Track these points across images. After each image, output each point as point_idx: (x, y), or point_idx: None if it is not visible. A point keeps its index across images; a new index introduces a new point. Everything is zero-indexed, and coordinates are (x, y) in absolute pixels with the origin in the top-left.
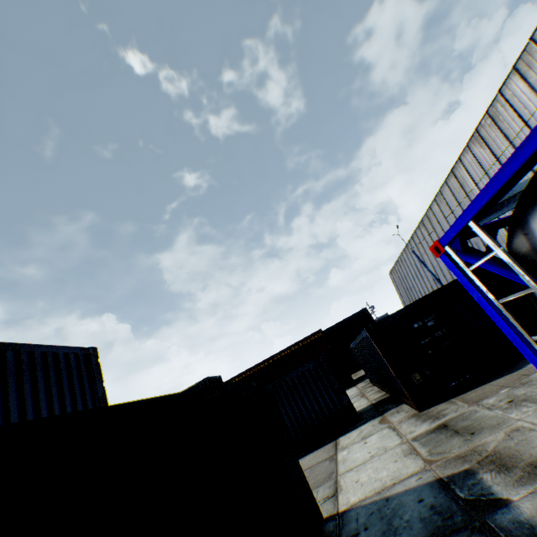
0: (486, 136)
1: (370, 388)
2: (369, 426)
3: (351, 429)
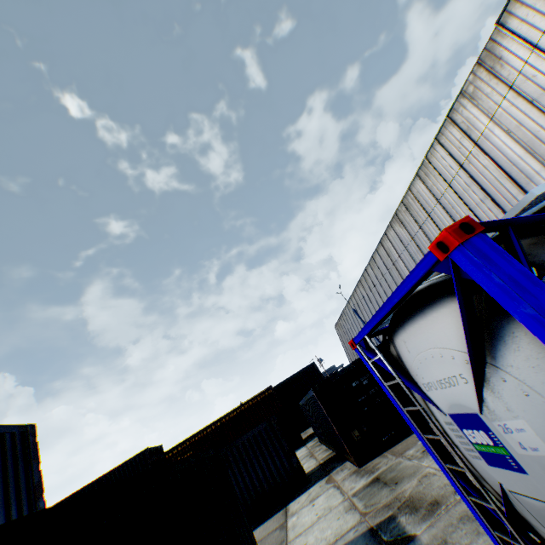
0: (403, 219)
1: (319, 447)
2: (317, 487)
3: (301, 492)
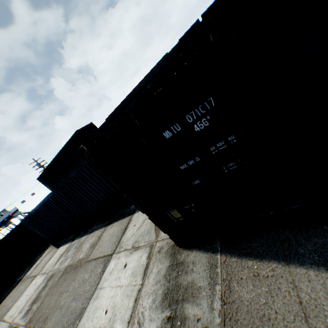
0: None
1: None
2: None
3: None
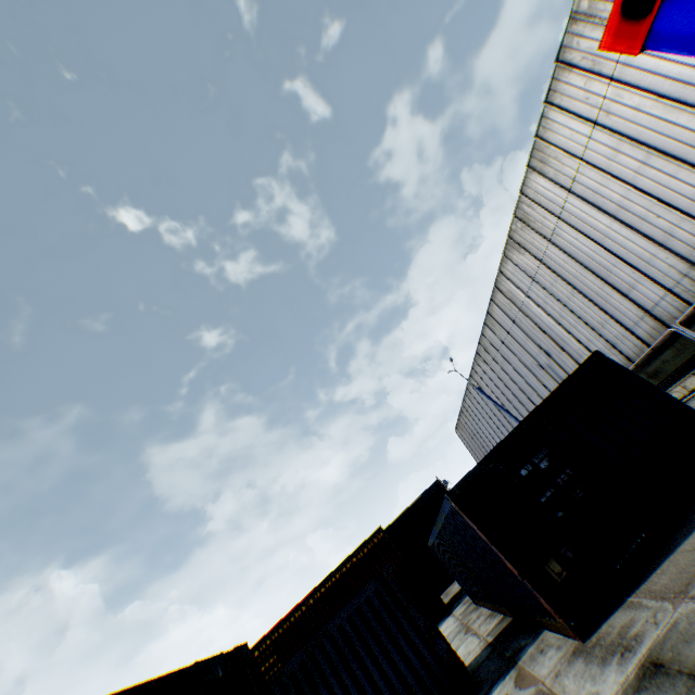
0: (522, 240)
1: (475, 612)
2: None
3: None
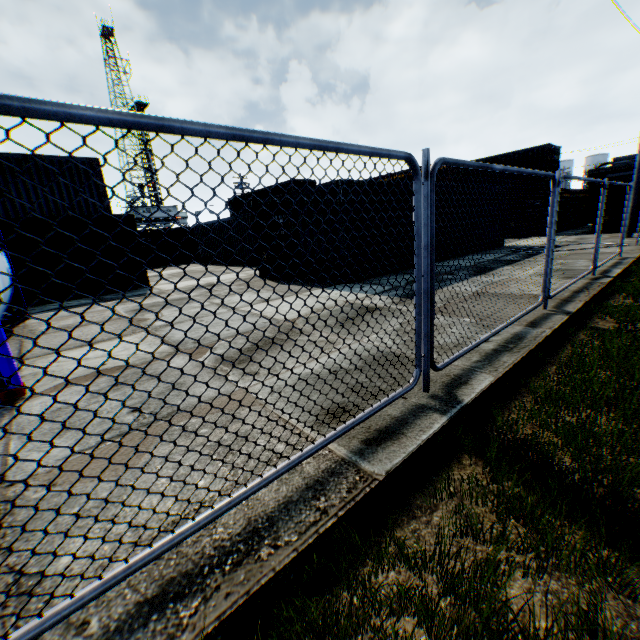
0: None
1: None
2: None
3: None
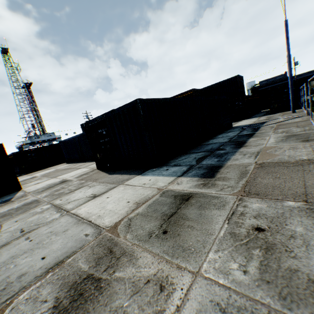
0: None
1: None
2: None
3: None
